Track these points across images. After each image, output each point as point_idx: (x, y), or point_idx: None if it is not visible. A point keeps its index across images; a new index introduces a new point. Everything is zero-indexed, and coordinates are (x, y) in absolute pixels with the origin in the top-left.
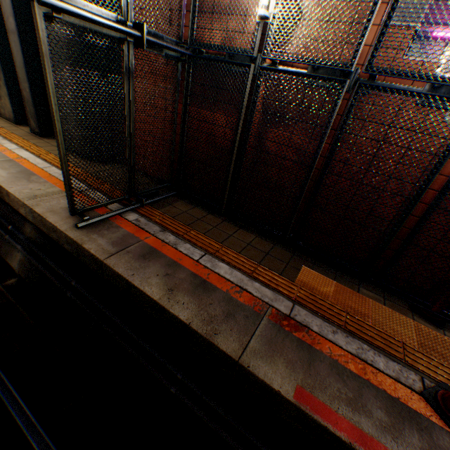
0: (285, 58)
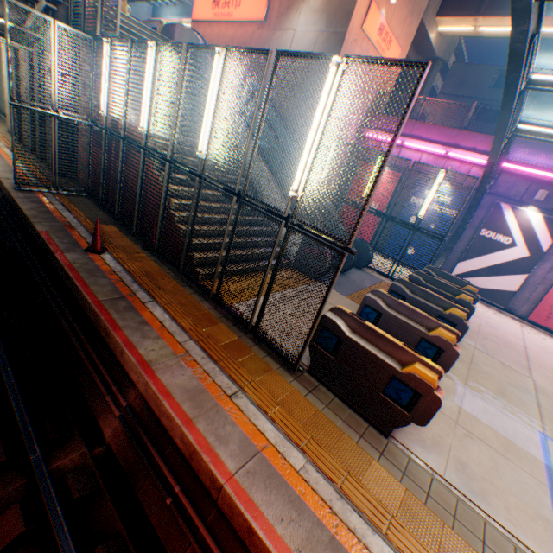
0: (111, 130)
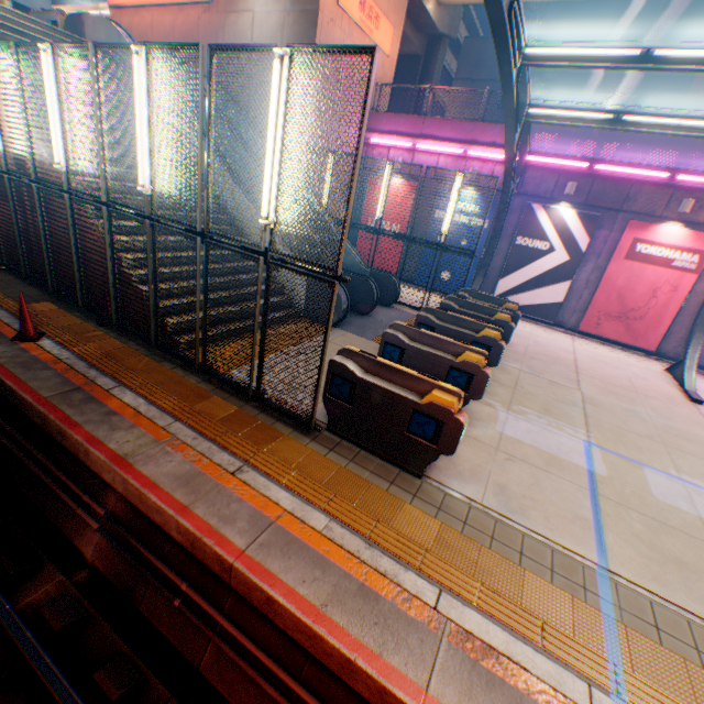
0: (17, 173)
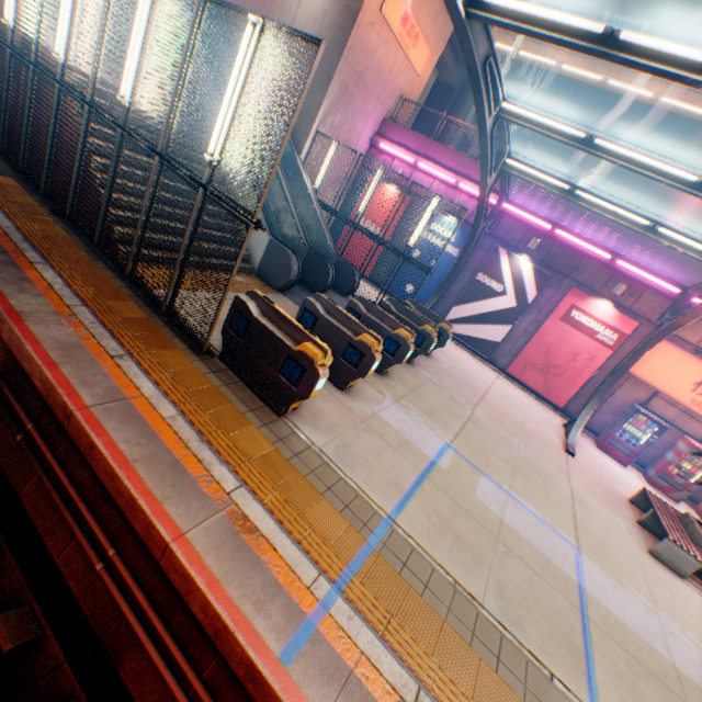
0: (20, 51)
